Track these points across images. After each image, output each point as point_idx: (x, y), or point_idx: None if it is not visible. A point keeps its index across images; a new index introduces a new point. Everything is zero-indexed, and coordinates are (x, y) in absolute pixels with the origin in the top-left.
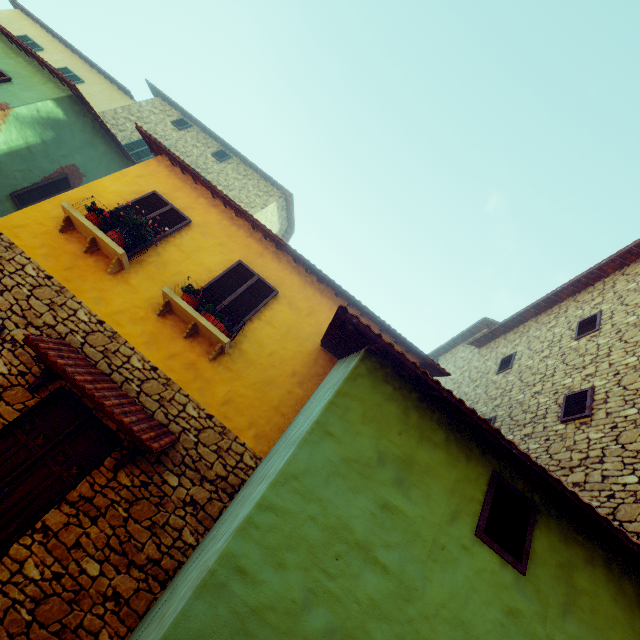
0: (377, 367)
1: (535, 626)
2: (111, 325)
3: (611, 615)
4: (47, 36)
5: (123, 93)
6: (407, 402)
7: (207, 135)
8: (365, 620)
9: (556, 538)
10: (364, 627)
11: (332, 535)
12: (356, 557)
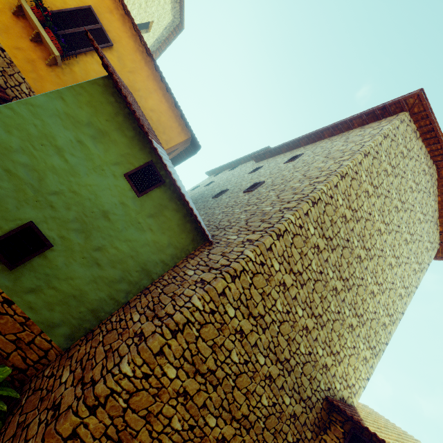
0: (111, 86)
1: (132, 213)
2: None
3: (172, 228)
4: None
5: None
6: (120, 111)
7: None
8: (46, 170)
9: (166, 197)
10: (45, 172)
11: (43, 136)
12: (53, 150)
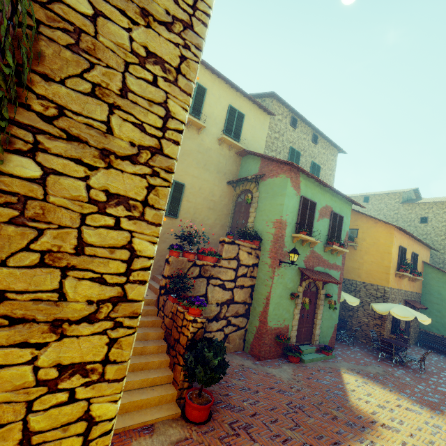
0: None
1: None
2: (406, 290)
3: None
4: None
5: (261, 110)
6: None
7: (304, 123)
8: None
9: None
10: None
11: None
12: None
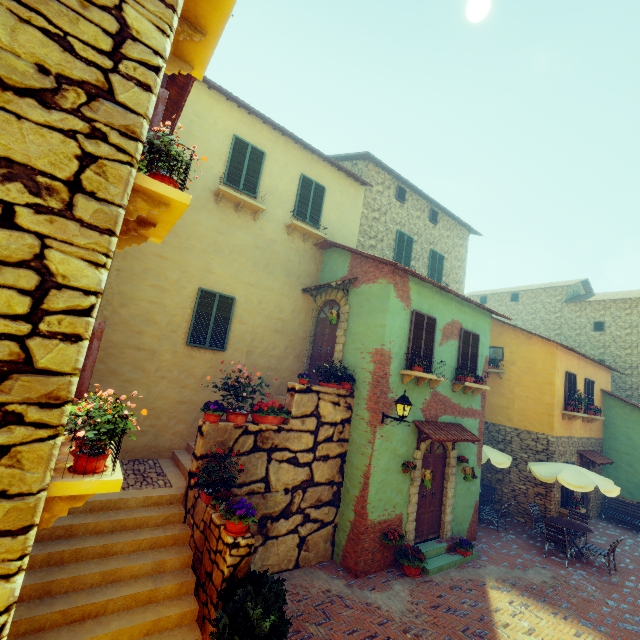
0: None
1: None
2: (579, 436)
3: None
4: (241, 115)
5: (351, 179)
6: None
7: (416, 194)
8: None
9: None
10: None
11: None
12: None
